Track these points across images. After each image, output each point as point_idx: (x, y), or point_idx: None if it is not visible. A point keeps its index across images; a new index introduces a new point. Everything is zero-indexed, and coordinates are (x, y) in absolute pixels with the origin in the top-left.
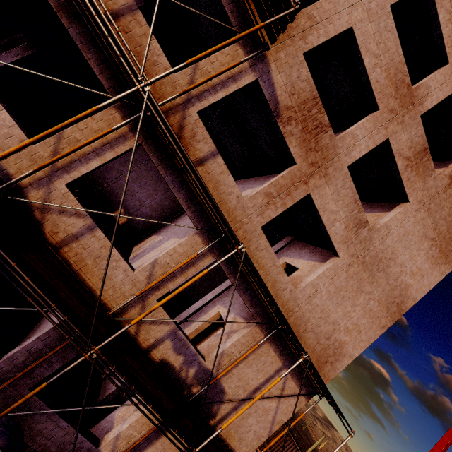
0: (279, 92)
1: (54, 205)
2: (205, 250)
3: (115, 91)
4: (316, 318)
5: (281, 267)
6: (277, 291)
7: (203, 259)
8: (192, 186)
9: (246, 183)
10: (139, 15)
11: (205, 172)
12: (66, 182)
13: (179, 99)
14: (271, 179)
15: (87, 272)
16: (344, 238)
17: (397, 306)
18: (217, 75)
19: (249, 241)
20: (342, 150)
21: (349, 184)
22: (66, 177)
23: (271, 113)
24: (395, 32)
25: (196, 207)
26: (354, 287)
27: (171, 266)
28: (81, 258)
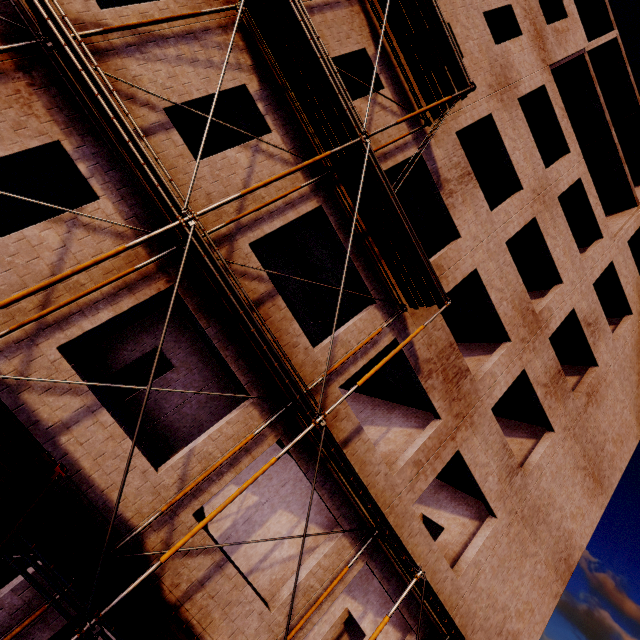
0: (417, 346)
1: (182, 550)
2: (354, 554)
3: (253, 385)
4: (484, 609)
5: (438, 550)
6: (437, 585)
7: (352, 567)
8: (336, 476)
9: (357, 404)
10: (279, 300)
11: (350, 454)
12: (194, 510)
13: (319, 377)
14: (400, 415)
15: (213, 632)
16: (499, 493)
17: (565, 563)
18: (360, 348)
19: (401, 527)
20: (483, 392)
21: (495, 428)
22: (194, 504)
23: (411, 368)
24: (513, 265)
25: (342, 500)
26: (517, 553)
27: (316, 589)
28: (206, 612)
